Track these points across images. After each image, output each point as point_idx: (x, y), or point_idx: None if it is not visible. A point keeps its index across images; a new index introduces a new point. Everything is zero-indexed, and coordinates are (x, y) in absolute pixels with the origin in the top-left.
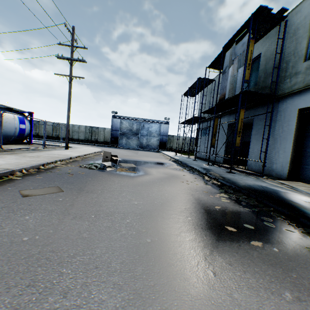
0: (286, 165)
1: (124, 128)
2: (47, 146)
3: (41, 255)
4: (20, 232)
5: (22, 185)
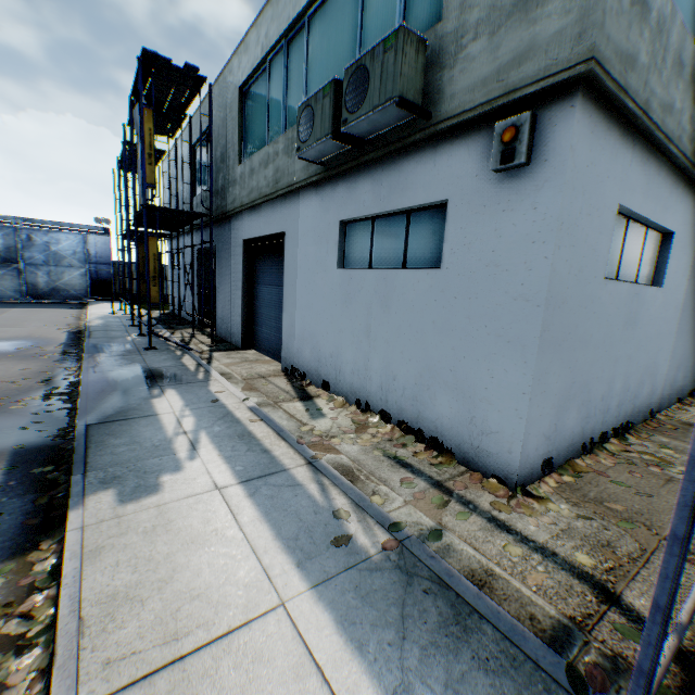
0: (240, 327)
1: None
2: None
3: None
4: None
5: None
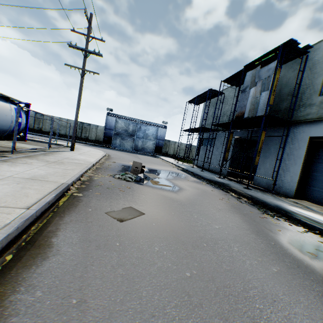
0: (294, 185)
1: (119, 127)
2: (45, 144)
3: (222, 291)
4: (174, 266)
5: (94, 204)
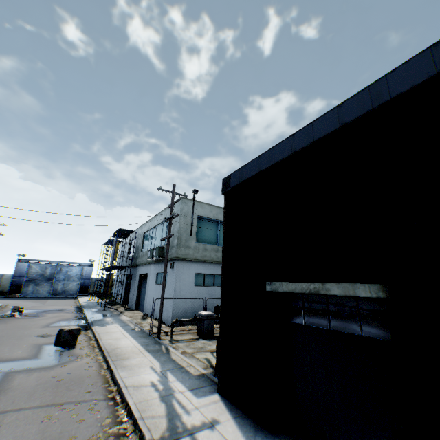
0: (135, 302)
1: (34, 273)
2: None
3: (8, 329)
4: None
5: None
